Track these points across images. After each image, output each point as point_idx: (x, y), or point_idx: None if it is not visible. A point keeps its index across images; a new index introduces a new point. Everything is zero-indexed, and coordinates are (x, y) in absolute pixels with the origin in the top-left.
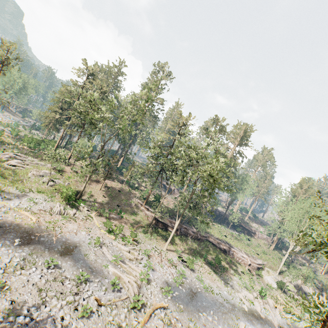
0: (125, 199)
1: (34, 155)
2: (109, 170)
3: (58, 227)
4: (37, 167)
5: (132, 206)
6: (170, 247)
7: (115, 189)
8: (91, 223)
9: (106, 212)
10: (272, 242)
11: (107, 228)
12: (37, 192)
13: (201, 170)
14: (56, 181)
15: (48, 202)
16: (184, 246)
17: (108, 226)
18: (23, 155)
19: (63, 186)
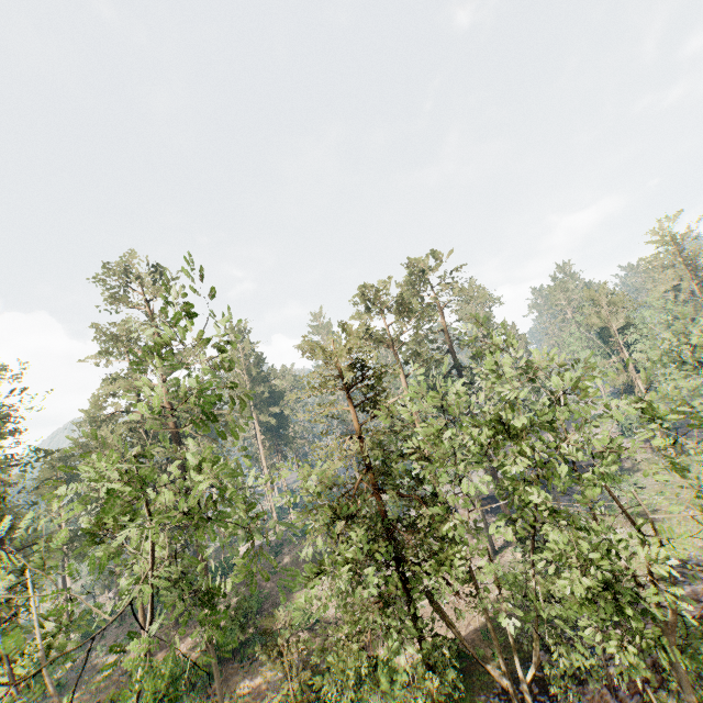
0: None
1: None
2: None
3: None
4: None
5: None
6: None
7: None
8: None
9: None
10: None
11: None
12: None
13: None
14: None
15: None
16: None
17: None
18: None
19: None
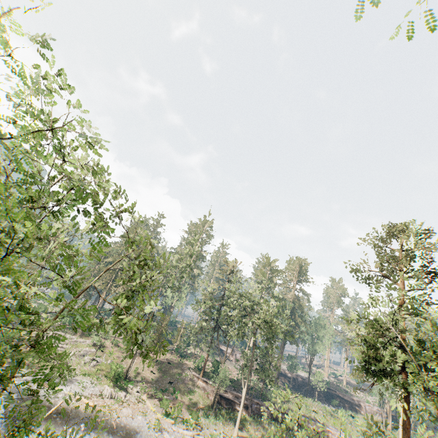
0: (177, 372)
1: (71, 331)
2: (157, 337)
3: (113, 411)
4: (77, 346)
5: (187, 382)
6: (242, 432)
7: (164, 362)
8: (144, 407)
9: (159, 391)
10: (387, 415)
11: (162, 411)
12: (82, 375)
13: (256, 318)
14: (98, 359)
15: (96, 385)
16: (260, 430)
17: (165, 407)
18: (62, 333)
19: (112, 363)
